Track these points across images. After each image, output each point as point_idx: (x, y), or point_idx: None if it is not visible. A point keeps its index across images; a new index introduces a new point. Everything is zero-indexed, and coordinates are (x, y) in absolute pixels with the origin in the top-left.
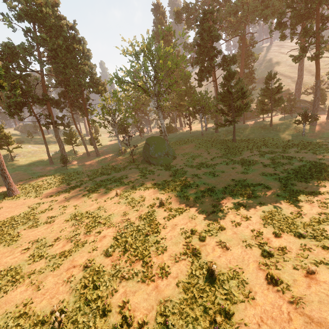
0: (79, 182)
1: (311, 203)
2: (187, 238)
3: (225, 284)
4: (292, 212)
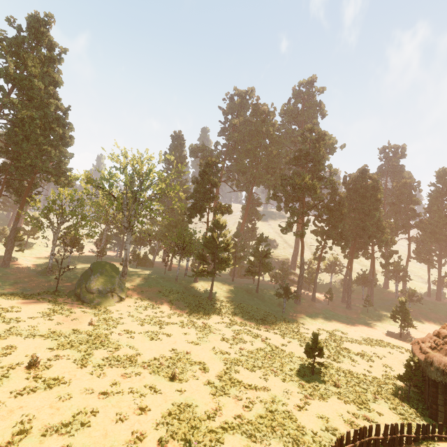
0: None
1: (238, 401)
2: (18, 434)
3: None
4: (207, 410)
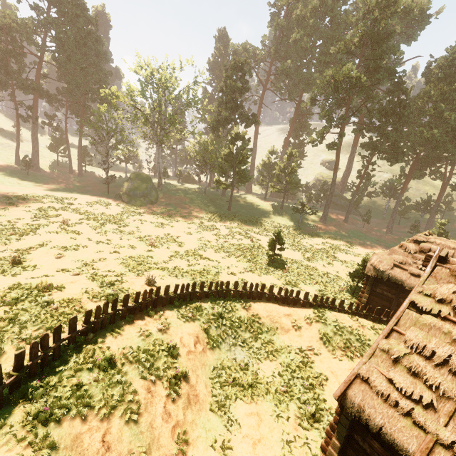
0: (25, 189)
1: (186, 262)
2: (39, 245)
3: (13, 268)
4: (158, 261)
